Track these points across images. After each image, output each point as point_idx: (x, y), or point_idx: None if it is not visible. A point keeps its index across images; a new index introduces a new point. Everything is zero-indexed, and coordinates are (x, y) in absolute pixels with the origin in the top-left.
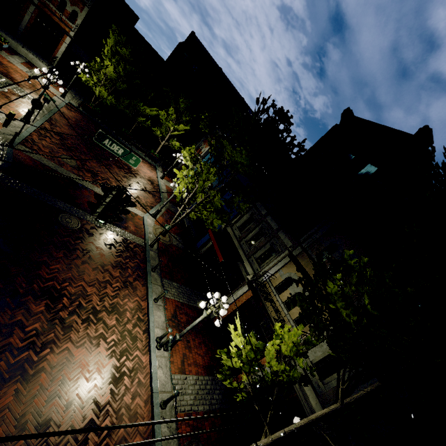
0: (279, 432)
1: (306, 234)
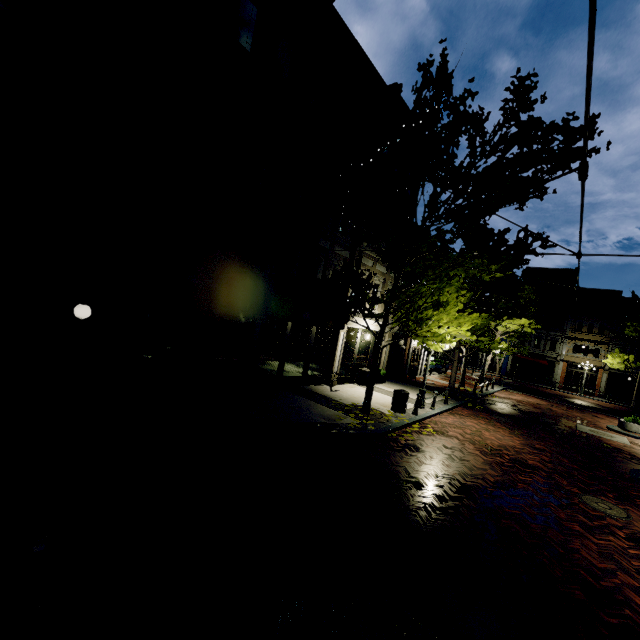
0: (639, 372)
1: (564, 326)
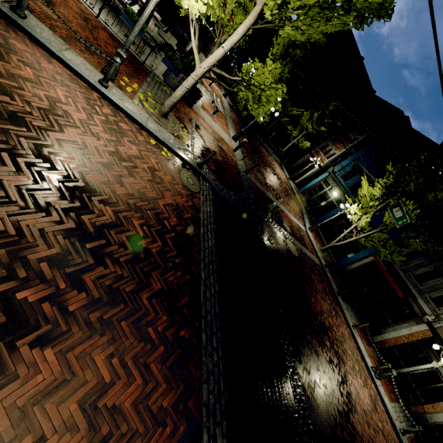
0: None
1: None
